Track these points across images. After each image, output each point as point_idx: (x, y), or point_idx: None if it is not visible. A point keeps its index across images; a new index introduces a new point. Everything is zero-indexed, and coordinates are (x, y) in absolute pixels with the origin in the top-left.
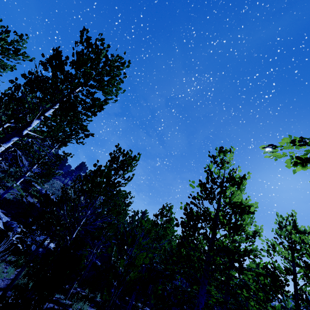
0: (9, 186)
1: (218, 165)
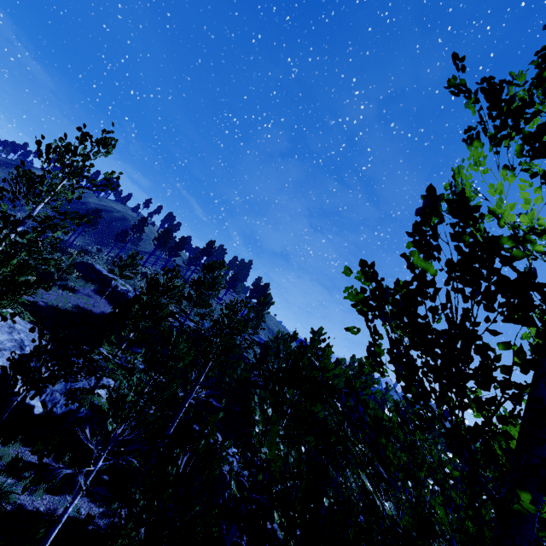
0: (72, 287)
1: (539, 147)
